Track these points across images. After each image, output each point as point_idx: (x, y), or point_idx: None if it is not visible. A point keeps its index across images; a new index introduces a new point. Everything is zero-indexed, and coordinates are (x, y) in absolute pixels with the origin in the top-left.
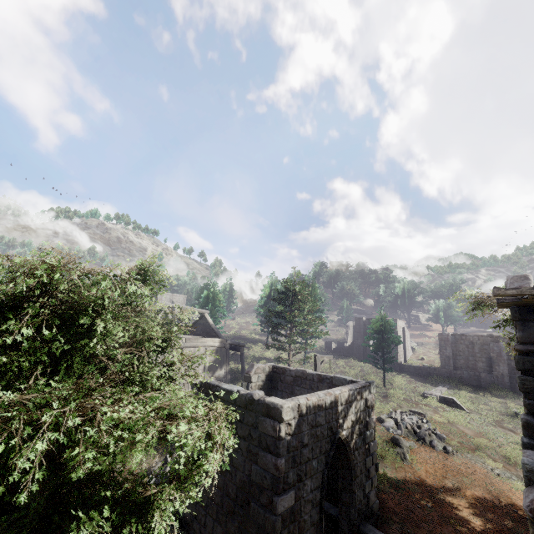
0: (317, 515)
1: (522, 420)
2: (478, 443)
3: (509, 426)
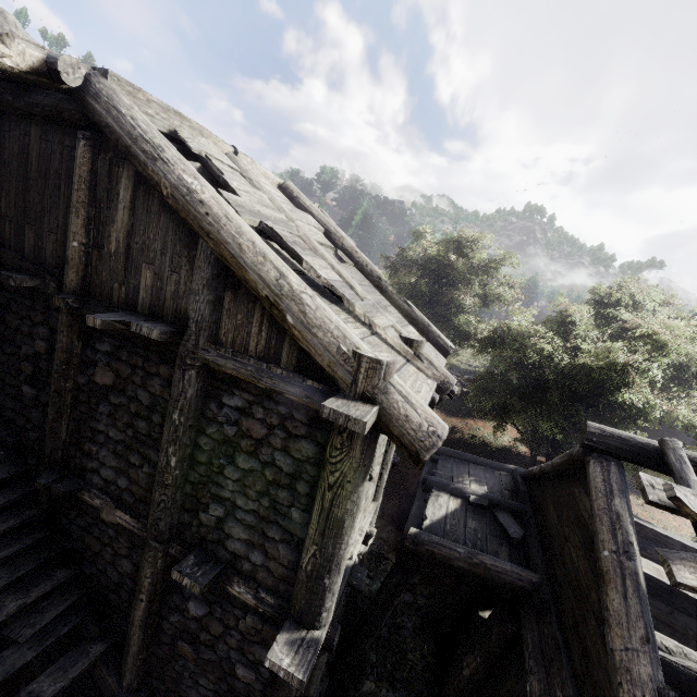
0: None
1: None
2: None
3: None
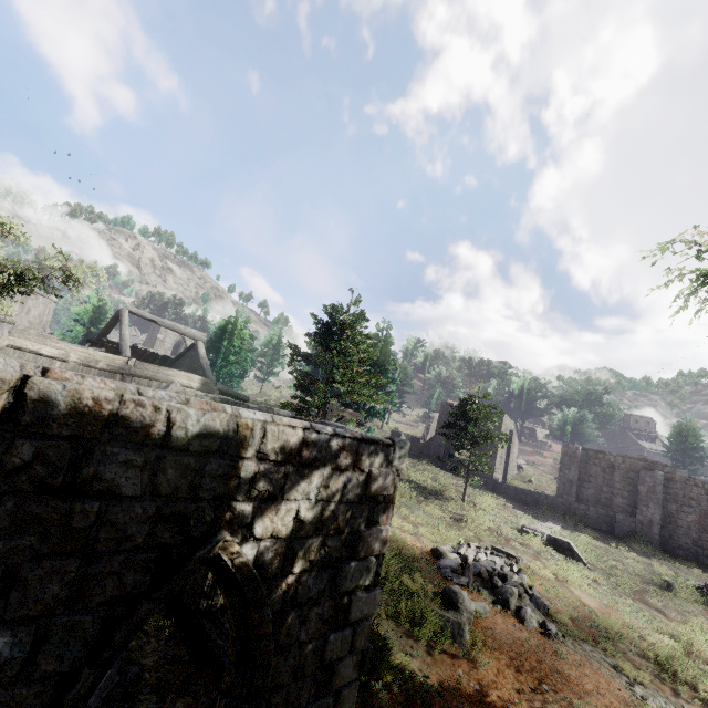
0: None
1: None
2: (605, 625)
3: (657, 604)
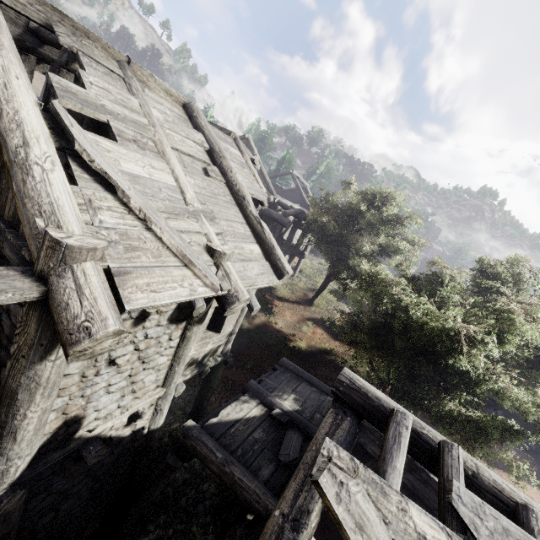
0: None
1: None
2: None
3: None
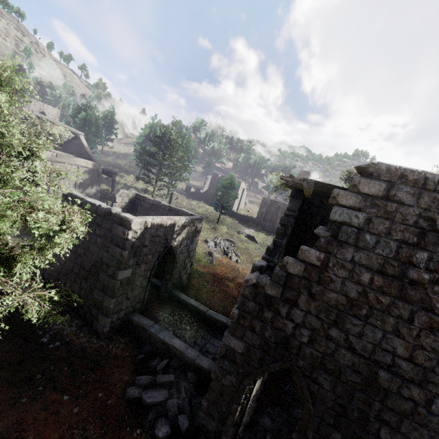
0: (145, 283)
1: (268, 247)
2: (256, 260)
3: None
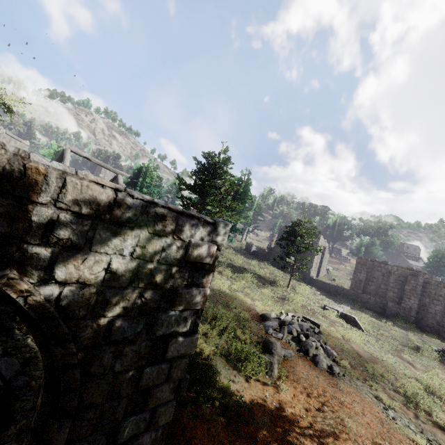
0: None
1: None
2: (373, 370)
3: (408, 359)
